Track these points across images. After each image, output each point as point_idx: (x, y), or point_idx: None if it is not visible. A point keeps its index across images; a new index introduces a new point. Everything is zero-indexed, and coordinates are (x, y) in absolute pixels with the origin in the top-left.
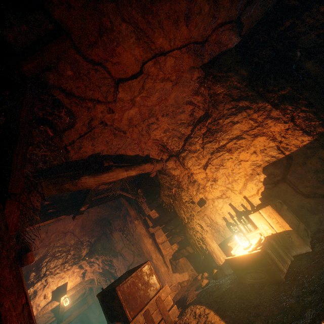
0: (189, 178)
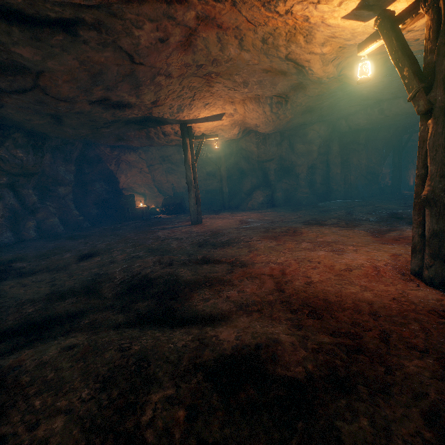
0: None
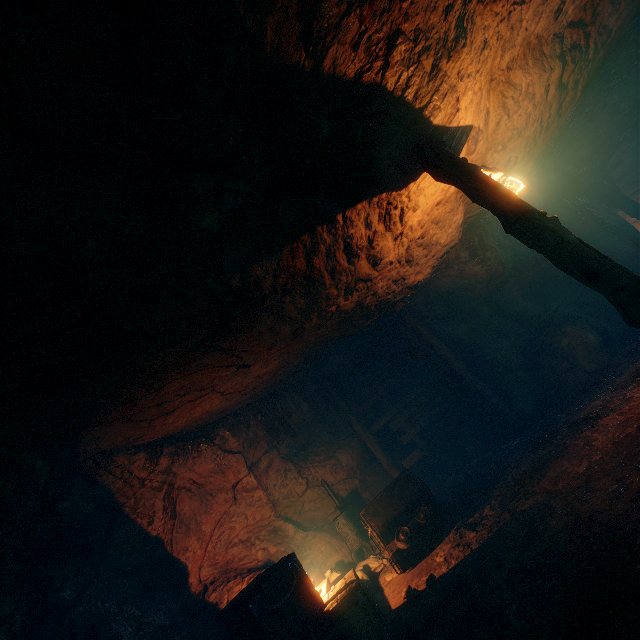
0: None
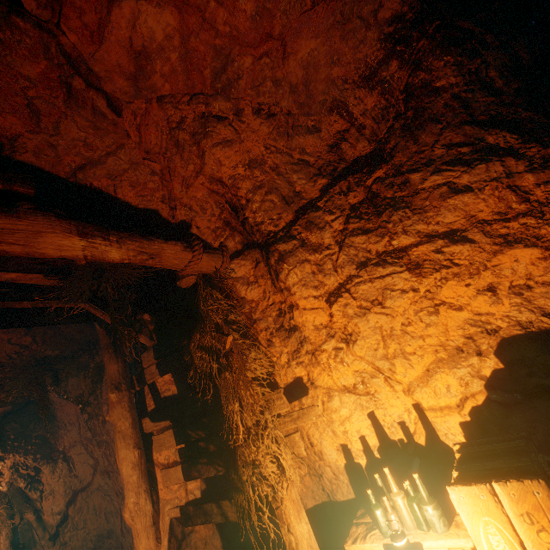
0: (281, 317)
